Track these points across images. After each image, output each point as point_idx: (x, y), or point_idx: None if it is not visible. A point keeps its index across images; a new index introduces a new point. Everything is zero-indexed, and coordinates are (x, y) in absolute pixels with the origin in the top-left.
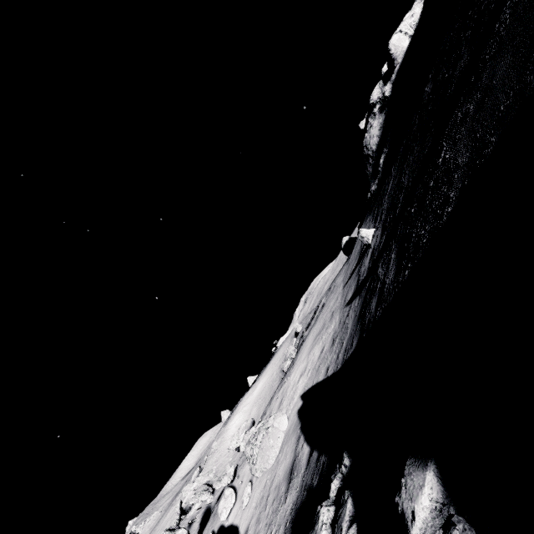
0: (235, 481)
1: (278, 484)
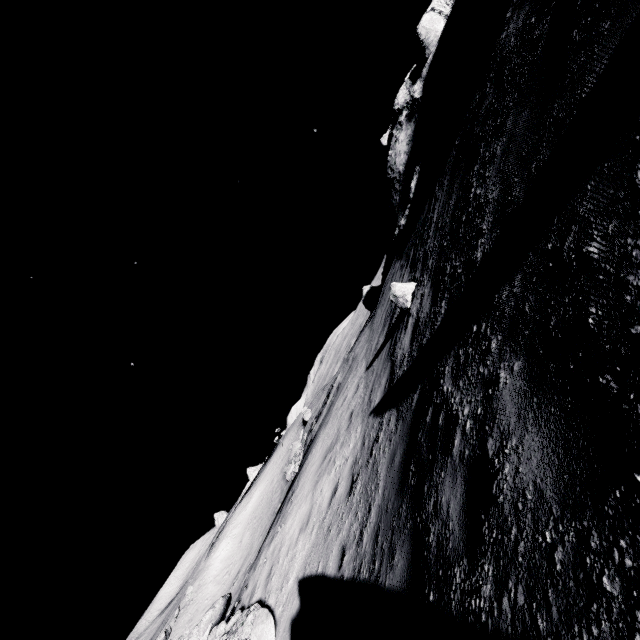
0: None
1: None
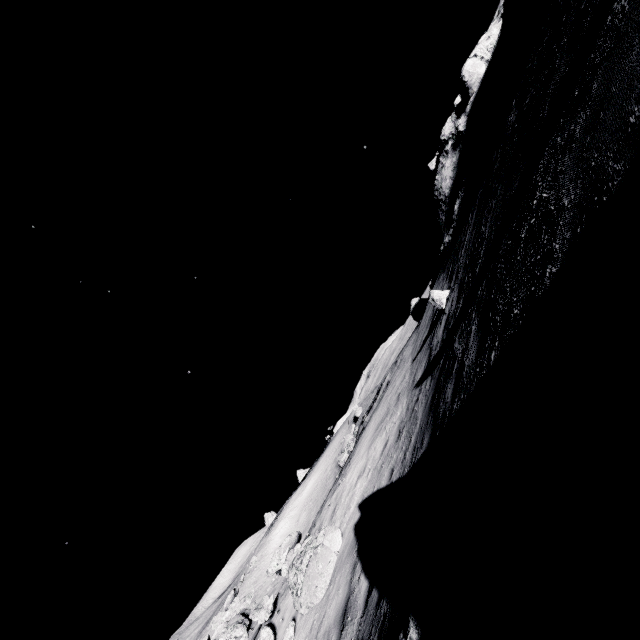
0: (275, 617)
1: (327, 629)
